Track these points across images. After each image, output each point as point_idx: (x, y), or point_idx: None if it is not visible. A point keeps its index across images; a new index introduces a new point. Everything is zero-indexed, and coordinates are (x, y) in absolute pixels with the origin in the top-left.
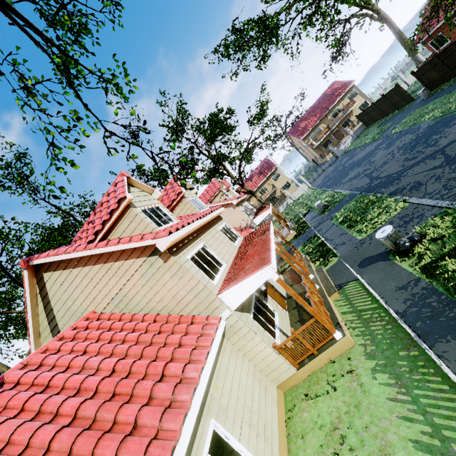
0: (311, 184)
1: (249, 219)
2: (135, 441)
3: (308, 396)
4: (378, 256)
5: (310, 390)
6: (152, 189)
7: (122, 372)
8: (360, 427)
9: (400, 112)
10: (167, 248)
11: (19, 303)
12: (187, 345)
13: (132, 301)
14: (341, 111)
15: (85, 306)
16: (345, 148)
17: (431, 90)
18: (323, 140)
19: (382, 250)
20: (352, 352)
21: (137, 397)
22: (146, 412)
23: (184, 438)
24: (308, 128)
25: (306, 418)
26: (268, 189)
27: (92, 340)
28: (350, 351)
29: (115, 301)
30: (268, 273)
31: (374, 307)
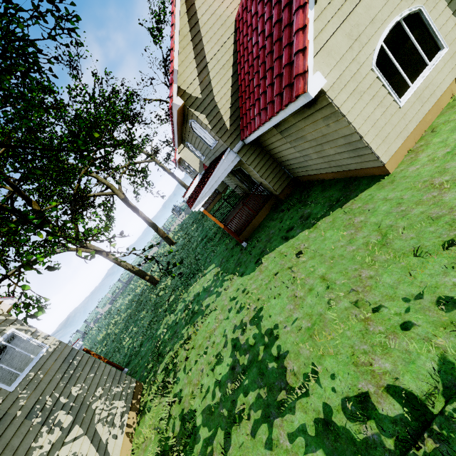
0: None
1: None
2: None
3: None
4: None
5: None
6: None
7: None
8: None
9: None
10: None
11: None
12: None
13: None
14: None
15: (232, 9)
16: None
17: None
18: None
19: None
20: None
21: None
22: None
23: None
24: None
25: None
26: None
27: None
28: None
29: None
30: None
31: None
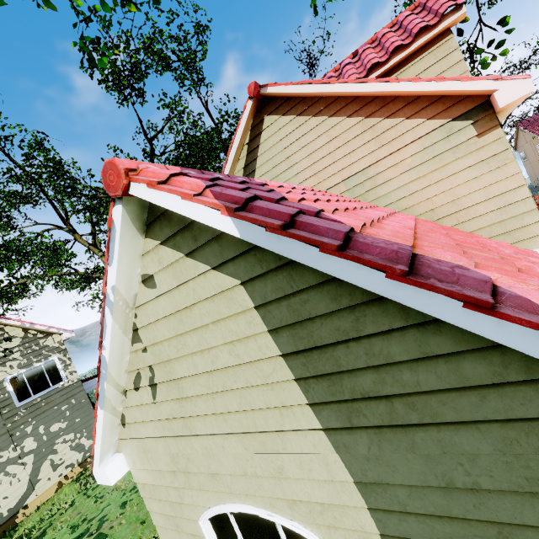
0: None
1: None
2: None
3: None
4: None
5: None
6: None
7: None
8: None
9: None
10: (502, 108)
11: None
12: None
13: (379, 189)
14: None
15: (303, 177)
16: None
17: None
18: None
19: None
20: None
21: None
22: None
23: None
24: None
25: None
26: None
27: None
28: None
29: (352, 181)
30: None
31: None
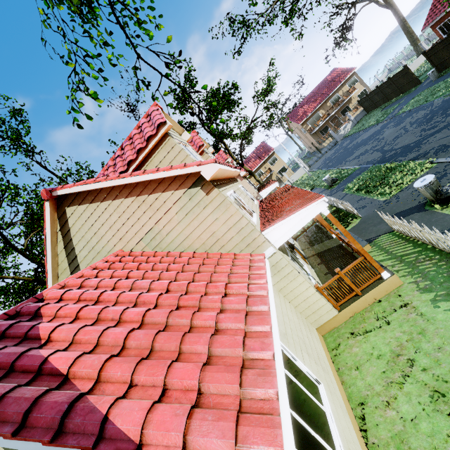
0: (309, 168)
1: (255, 192)
2: (225, 338)
3: (355, 334)
4: (411, 209)
5: (356, 329)
6: (183, 129)
7: (179, 291)
8: (430, 349)
9: (405, 95)
10: (211, 178)
11: (8, 274)
12: (240, 273)
13: (166, 239)
14: (341, 98)
15: (112, 244)
16: (345, 133)
17: (440, 71)
18: (321, 126)
19: (414, 204)
20: (401, 290)
21: (206, 308)
22: (225, 317)
23: (275, 339)
24: (307, 113)
25: (358, 352)
26: (265, 172)
27: (131, 269)
28: (399, 290)
29: (147, 238)
30: (319, 207)
31: (418, 250)
